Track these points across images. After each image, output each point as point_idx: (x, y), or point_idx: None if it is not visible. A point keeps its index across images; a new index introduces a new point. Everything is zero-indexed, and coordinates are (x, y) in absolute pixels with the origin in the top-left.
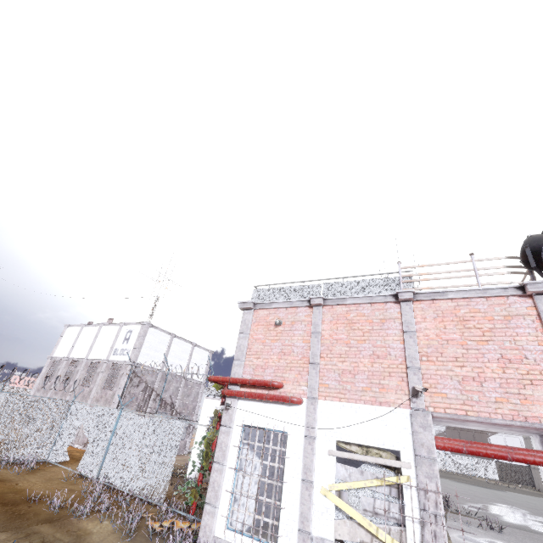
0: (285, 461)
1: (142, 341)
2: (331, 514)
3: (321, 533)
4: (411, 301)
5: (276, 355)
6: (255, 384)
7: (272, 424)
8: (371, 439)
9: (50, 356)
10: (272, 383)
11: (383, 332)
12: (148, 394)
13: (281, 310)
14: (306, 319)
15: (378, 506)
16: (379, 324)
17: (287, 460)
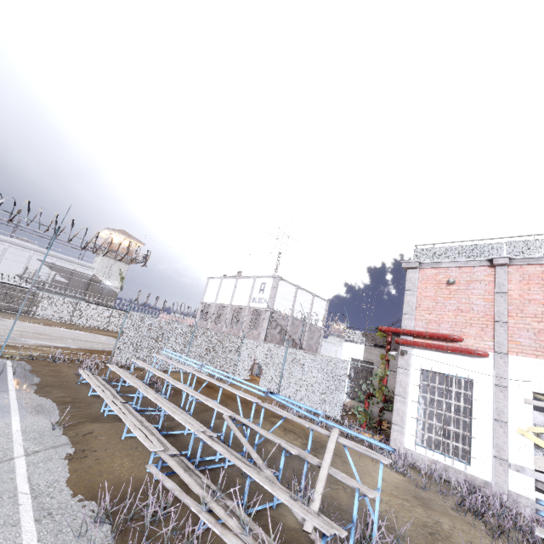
0: (472, 402)
1: (275, 292)
2: (530, 450)
3: (519, 462)
4: None
5: (451, 311)
6: (433, 337)
7: (454, 371)
8: None
9: (201, 302)
10: (453, 336)
11: None
12: (282, 335)
13: (452, 270)
14: (486, 279)
15: None
16: None
17: (474, 402)
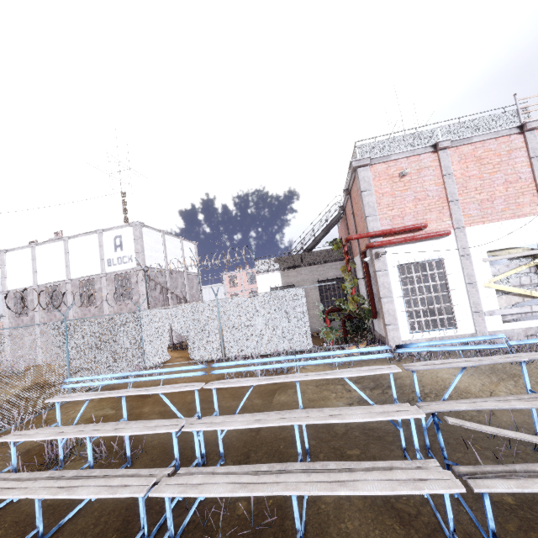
0: (447, 277)
1: (141, 244)
2: (494, 296)
3: (489, 308)
4: (535, 130)
5: (410, 202)
6: (405, 230)
7: (427, 257)
8: (515, 242)
9: (4, 291)
10: (423, 224)
11: (512, 161)
12: (165, 294)
13: (401, 161)
14: (433, 164)
15: (523, 281)
16: (507, 155)
17: (448, 276)
